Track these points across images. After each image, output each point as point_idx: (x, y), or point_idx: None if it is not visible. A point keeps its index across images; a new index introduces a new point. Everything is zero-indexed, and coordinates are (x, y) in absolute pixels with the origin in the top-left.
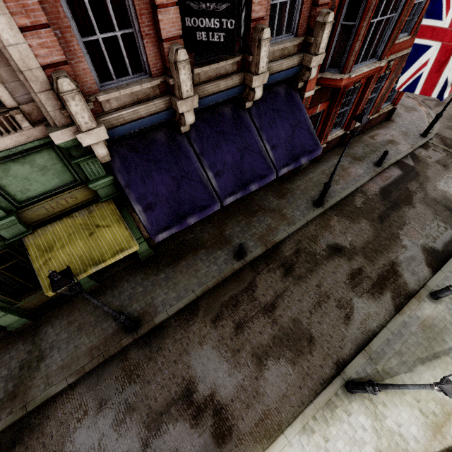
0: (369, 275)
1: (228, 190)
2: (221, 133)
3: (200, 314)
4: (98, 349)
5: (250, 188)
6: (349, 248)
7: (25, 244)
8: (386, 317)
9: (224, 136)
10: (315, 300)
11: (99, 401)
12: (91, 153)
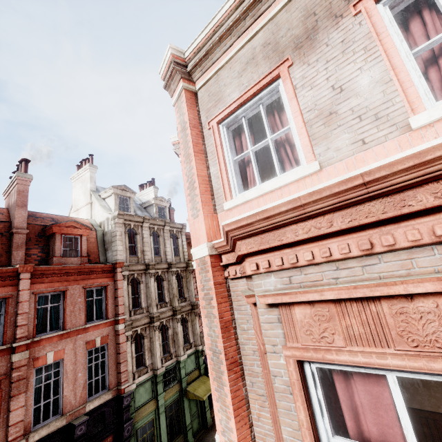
0: None
1: None
2: None
3: None
4: None
5: None
6: None
7: (187, 390)
8: None
9: None
10: None
11: None
12: (202, 354)
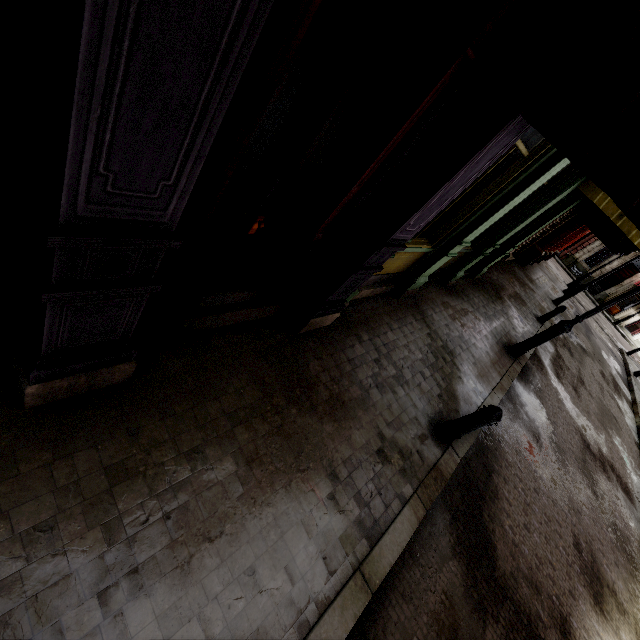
0: (608, 379)
1: None
2: None
3: (545, 366)
4: (499, 366)
5: None
6: (588, 352)
7: None
8: (632, 415)
9: None
10: (598, 386)
11: (532, 433)
12: None
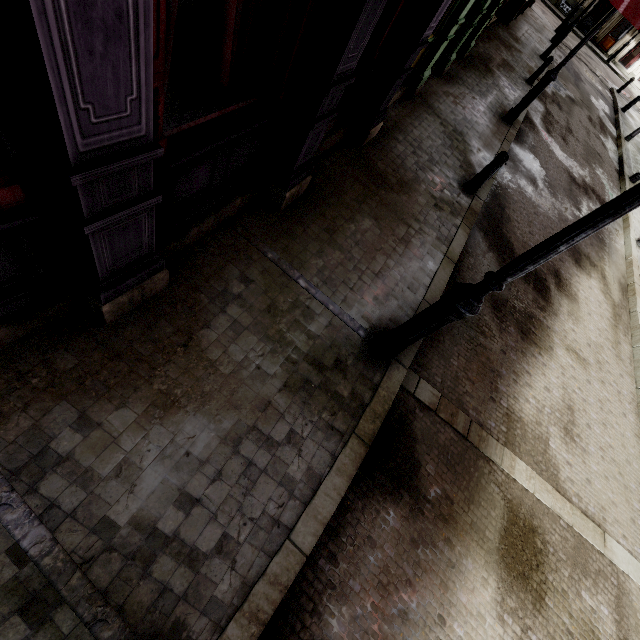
0: (595, 122)
1: None
2: None
3: (536, 125)
4: (498, 134)
5: None
6: (577, 101)
7: None
8: (616, 149)
9: None
10: (585, 131)
11: (530, 180)
12: None
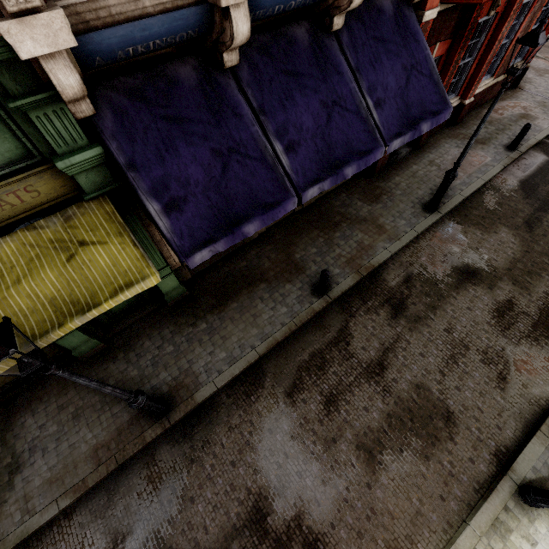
0: (525, 311)
1: (309, 176)
2: (293, 75)
3: (267, 384)
4: (107, 448)
5: (344, 173)
6: (487, 271)
7: None
8: None
9: (298, 80)
10: (446, 353)
11: (113, 536)
12: (48, 89)
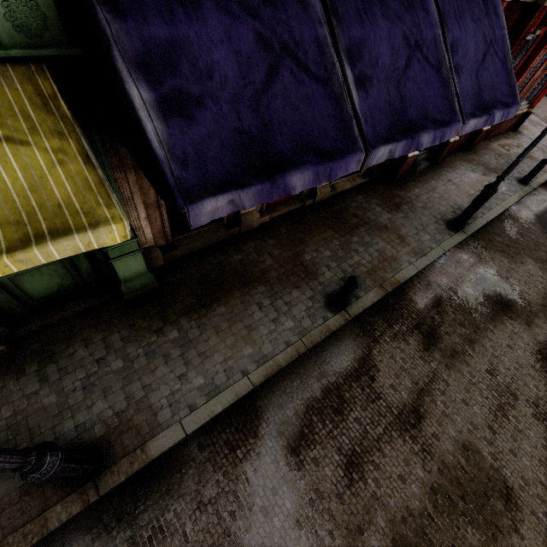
0: None
1: (378, 130)
2: None
3: (262, 431)
4: None
5: (420, 140)
6: (521, 305)
7: None
8: None
9: None
10: (493, 402)
11: None
12: None
